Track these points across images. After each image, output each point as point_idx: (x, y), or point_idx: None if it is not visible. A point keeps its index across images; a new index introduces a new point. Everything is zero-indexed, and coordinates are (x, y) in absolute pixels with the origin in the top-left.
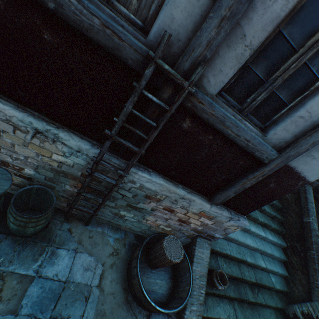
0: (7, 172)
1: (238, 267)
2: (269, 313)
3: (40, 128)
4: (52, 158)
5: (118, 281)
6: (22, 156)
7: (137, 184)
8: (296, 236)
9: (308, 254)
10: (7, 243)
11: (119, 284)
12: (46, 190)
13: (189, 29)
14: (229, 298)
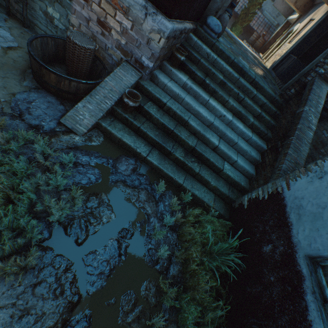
0: None
1: (174, 124)
2: (205, 191)
3: None
4: None
5: (27, 61)
6: None
7: None
8: (281, 135)
9: (285, 142)
10: None
11: (27, 63)
12: None
13: None
14: (149, 143)
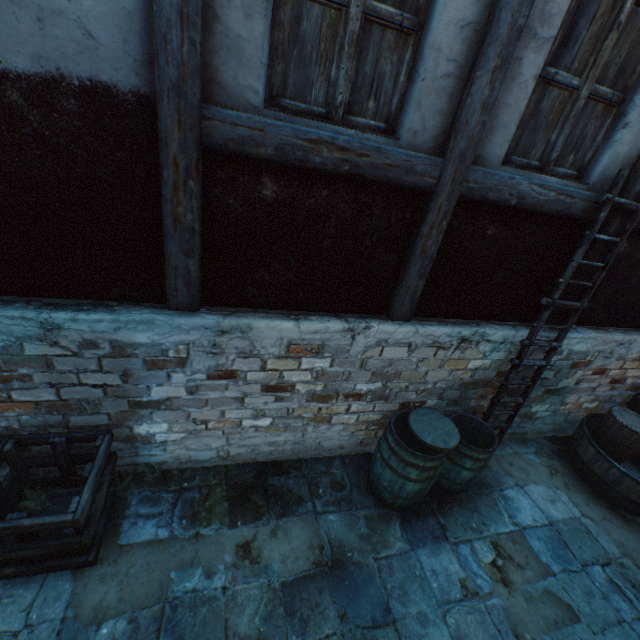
0: (431, 409)
1: None
2: None
3: (466, 334)
4: (466, 368)
5: (593, 502)
6: (429, 384)
7: (563, 353)
8: None
9: None
10: (457, 506)
11: (597, 504)
12: (460, 417)
13: (632, 156)
14: None
